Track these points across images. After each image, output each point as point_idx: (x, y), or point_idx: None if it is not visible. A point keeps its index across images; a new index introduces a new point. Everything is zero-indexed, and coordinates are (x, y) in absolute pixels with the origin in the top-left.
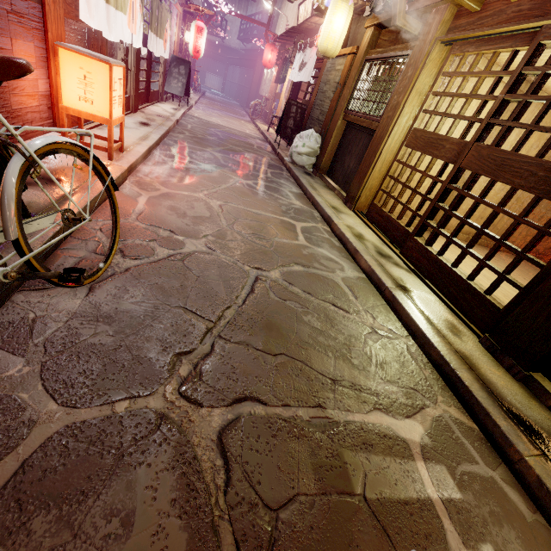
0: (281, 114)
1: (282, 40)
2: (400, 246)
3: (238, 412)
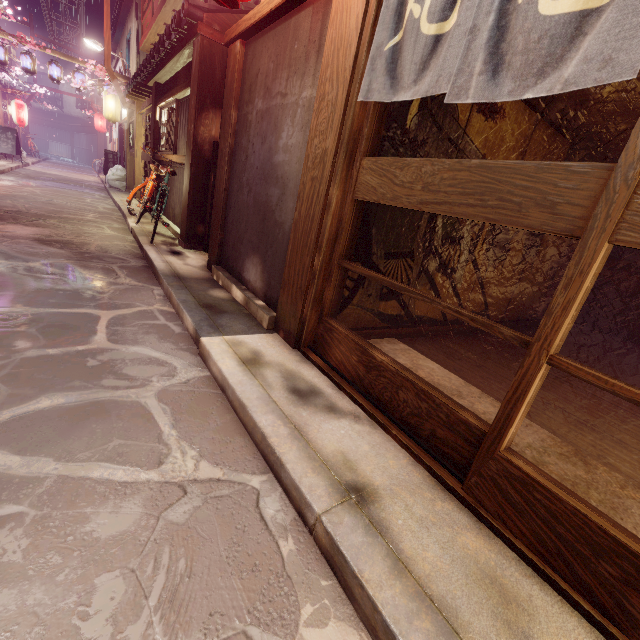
0: None
1: None
2: None
3: (32, 205)
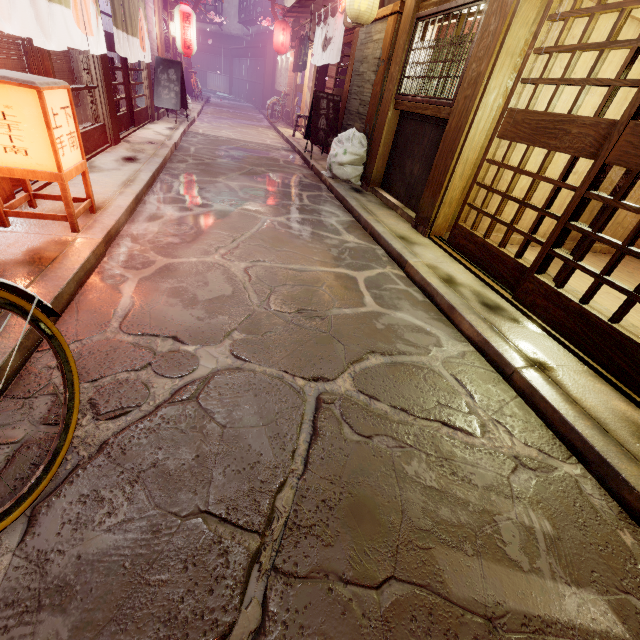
0: (306, 111)
1: (295, 14)
2: (511, 287)
3: None
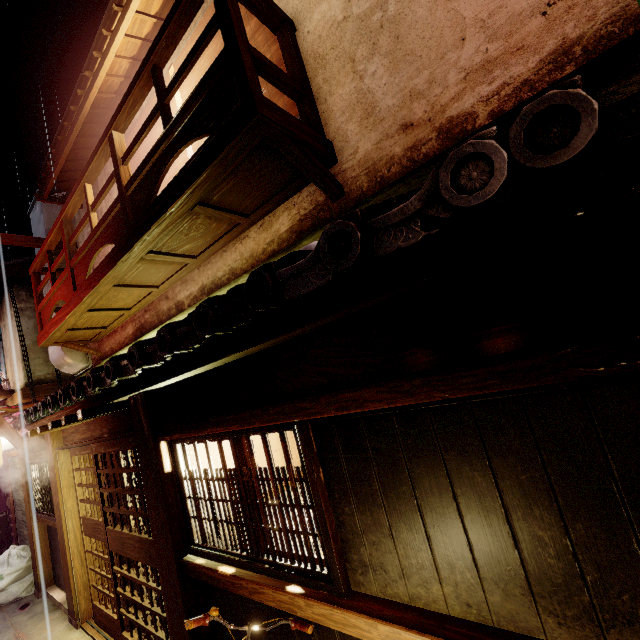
0: None
1: None
2: None
3: None
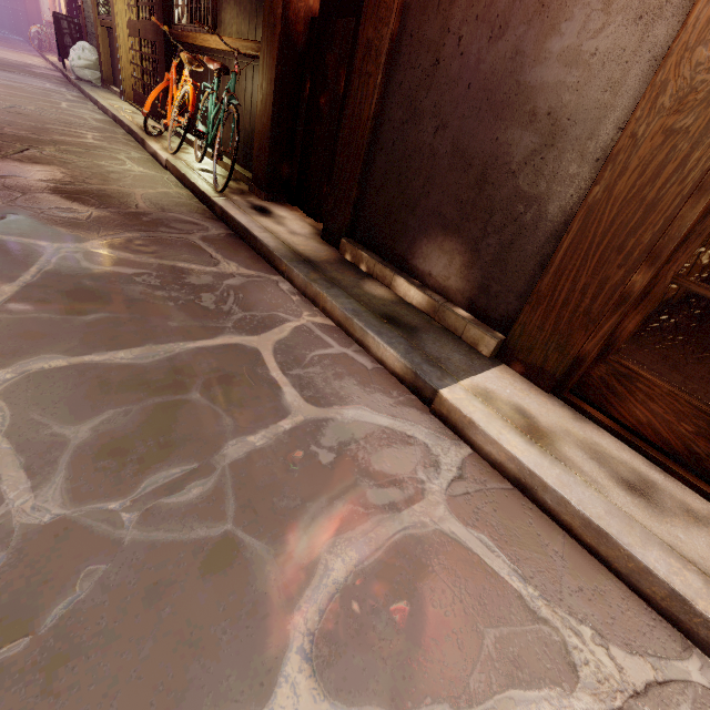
0: None
1: None
2: None
3: None
